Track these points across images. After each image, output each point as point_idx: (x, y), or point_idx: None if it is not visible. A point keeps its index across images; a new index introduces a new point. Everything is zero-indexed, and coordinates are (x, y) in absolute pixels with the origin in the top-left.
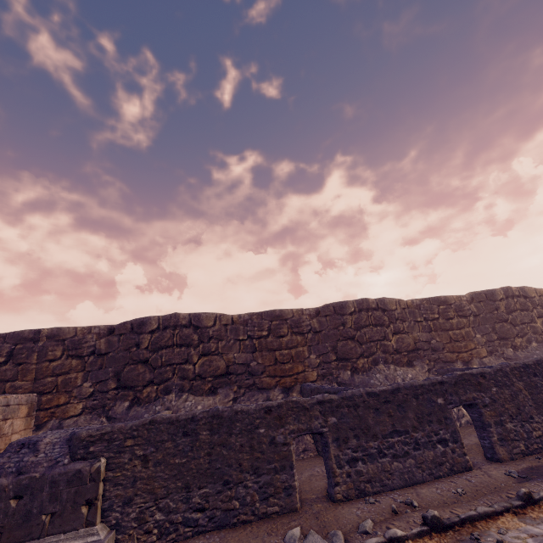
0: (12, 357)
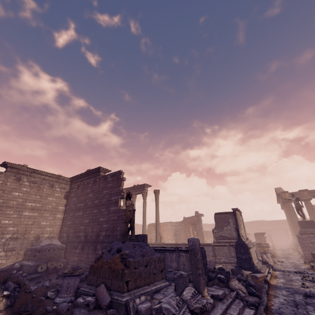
0: (274, 224)
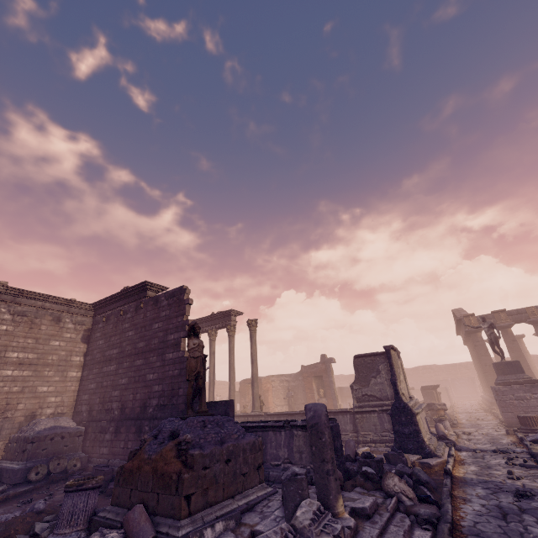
0: (452, 369)
